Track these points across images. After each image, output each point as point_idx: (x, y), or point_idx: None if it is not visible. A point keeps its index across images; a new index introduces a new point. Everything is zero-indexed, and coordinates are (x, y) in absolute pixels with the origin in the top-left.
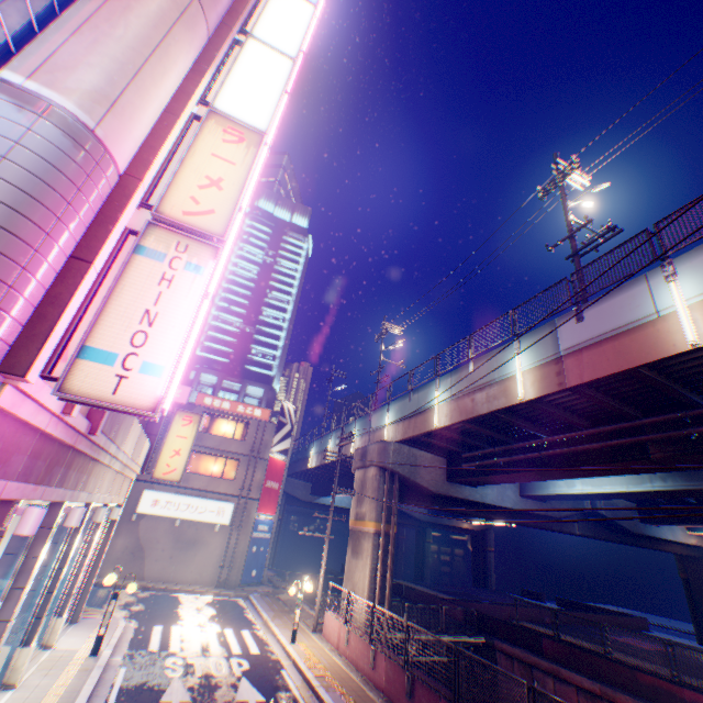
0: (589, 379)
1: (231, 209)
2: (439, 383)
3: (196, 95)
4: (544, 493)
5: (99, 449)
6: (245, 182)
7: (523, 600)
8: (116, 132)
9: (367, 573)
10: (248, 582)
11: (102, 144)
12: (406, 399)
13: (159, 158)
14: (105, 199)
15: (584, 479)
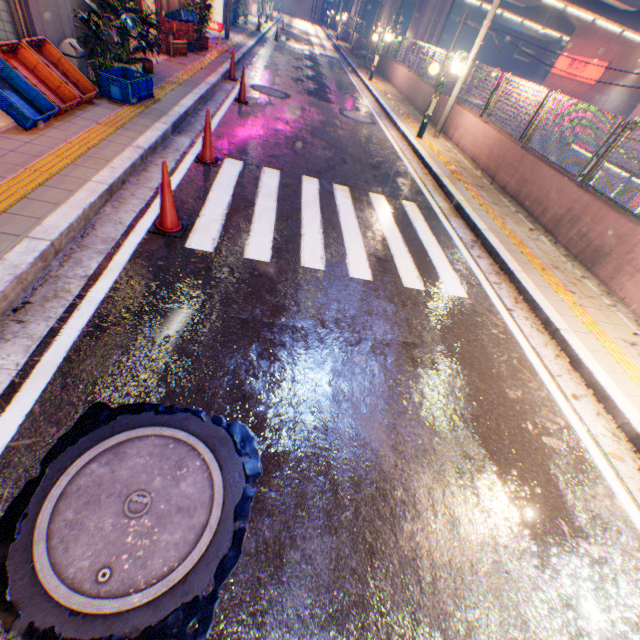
0: None
1: None
2: None
3: None
4: None
5: None
6: None
7: None
8: None
9: (353, 15)
10: (323, 25)
11: None
12: None
13: None
14: None
15: None
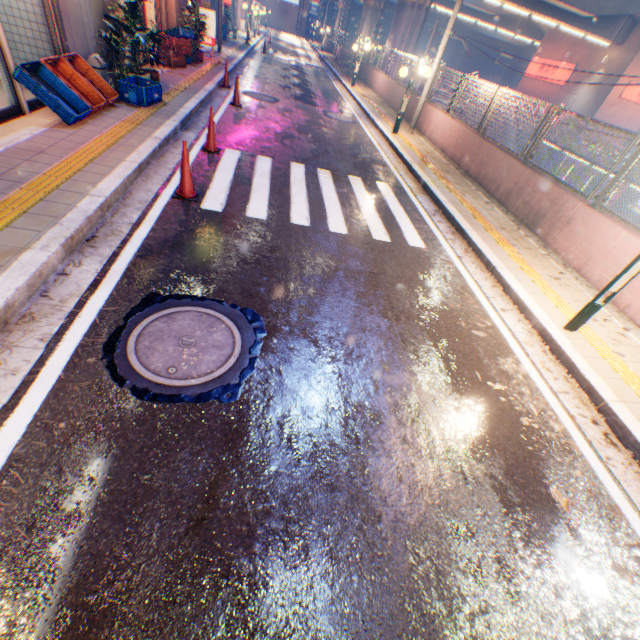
0: None
1: None
2: None
3: None
4: None
5: None
6: None
7: None
8: None
9: (337, 27)
10: (308, 38)
11: None
12: None
13: None
14: None
15: None
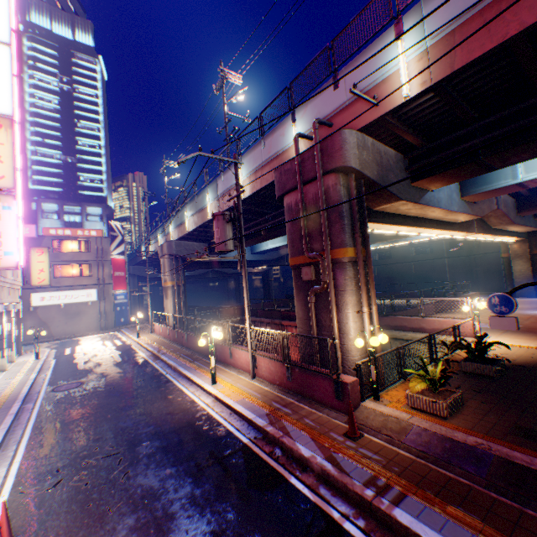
0: (225, 210)
1: (13, 172)
2: (187, 208)
3: None
4: (259, 251)
5: None
6: (14, 154)
7: None
8: None
9: (172, 304)
10: (121, 325)
11: None
12: (177, 216)
13: None
14: None
15: (271, 242)
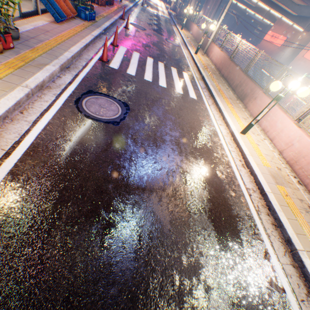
0: None
1: None
2: None
3: None
4: None
5: None
6: None
7: None
8: None
9: None
10: (165, 2)
11: None
12: None
13: None
14: None
15: None
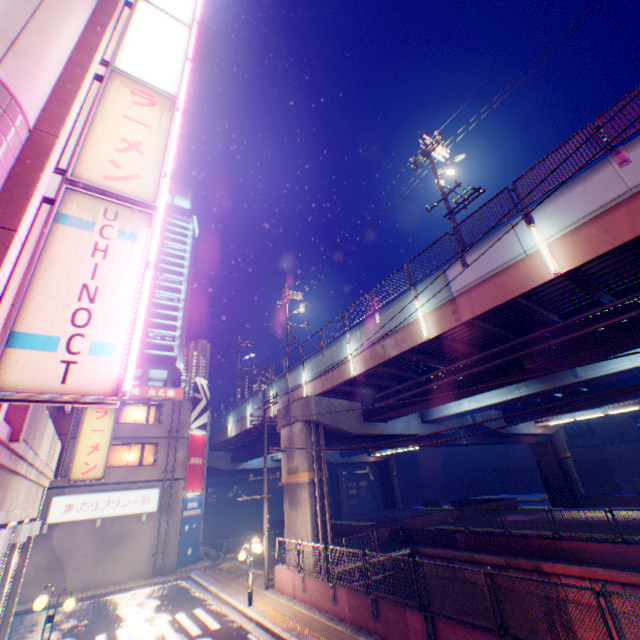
0: (480, 312)
1: (156, 174)
2: (350, 336)
3: (100, 48)
4: (440, 416)
5: (17, 459)
6: (166, 147)
7: (426, 509)
8: (21, 77)
9: (308, 520)
10: (186, 562)
11: (6, 89)
12: (320, 355)
13: (73, 114)
14: (17, 156)
15: (470, 398)
